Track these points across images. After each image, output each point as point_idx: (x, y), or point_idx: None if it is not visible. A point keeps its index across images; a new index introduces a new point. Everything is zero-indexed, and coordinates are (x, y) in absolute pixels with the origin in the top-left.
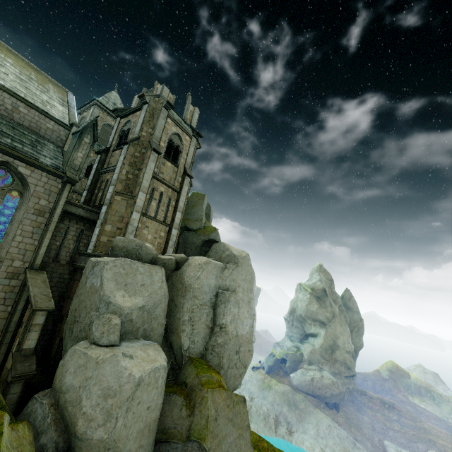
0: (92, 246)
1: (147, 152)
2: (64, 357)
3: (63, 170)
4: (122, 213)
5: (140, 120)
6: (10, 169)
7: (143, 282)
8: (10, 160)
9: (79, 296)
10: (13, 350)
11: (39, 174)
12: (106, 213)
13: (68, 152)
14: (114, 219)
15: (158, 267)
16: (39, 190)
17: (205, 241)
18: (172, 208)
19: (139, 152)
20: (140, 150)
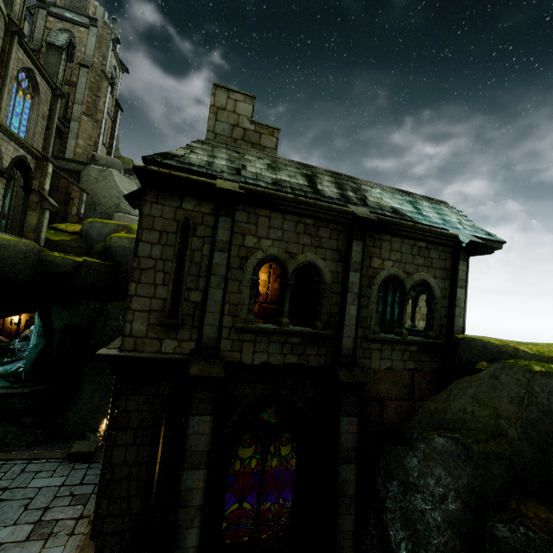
0: (71, 154)
1: (102, 81)
2: (113, 218)
3: (55, 83)
4: (90, 133)
5: (90, 43)
6: (28, 74)
7: (130, 189)
8: (33, 68)
9: (92, 189)
10: (73, 213)
11: (43, 84)
12: (79, 129)
13: (52, 65)
14: (84, 136)
15: (133, 181)
16: (43, 97)
17: (126, 169)
18: (109, 135)
19: (94, 78)
20: (95, 76)
